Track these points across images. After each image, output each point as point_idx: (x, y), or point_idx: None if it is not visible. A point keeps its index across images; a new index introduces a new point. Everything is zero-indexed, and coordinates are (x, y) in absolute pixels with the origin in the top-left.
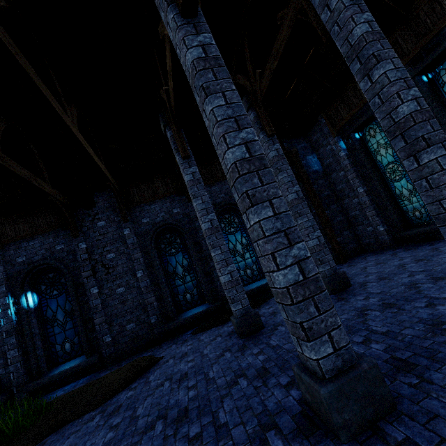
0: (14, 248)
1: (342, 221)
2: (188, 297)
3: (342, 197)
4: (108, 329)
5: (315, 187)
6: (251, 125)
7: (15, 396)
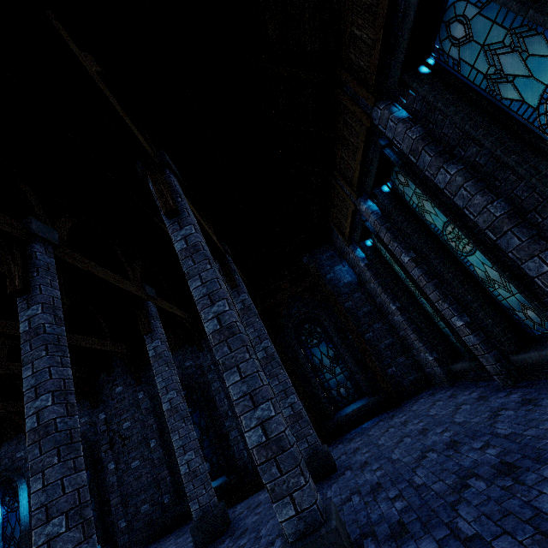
0: None
1: (392, 343)
2: (207, 466)
3: (385, 312)
4: (123, 511)
5: (349, 304)
6: (51, 388)
7: None
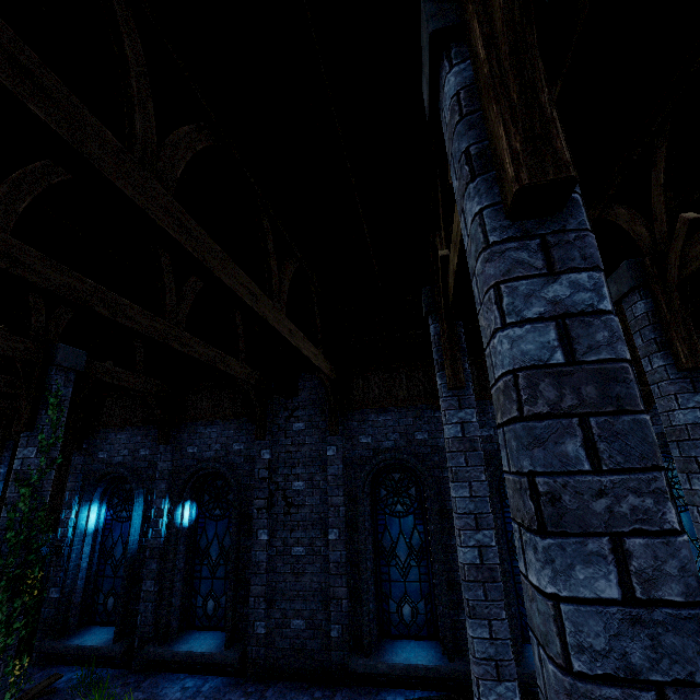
0: (189, 431)
1: None
2: (406, 611)
3: None
4: (265, 611)
5: None
6: None
7: (134, 652)
